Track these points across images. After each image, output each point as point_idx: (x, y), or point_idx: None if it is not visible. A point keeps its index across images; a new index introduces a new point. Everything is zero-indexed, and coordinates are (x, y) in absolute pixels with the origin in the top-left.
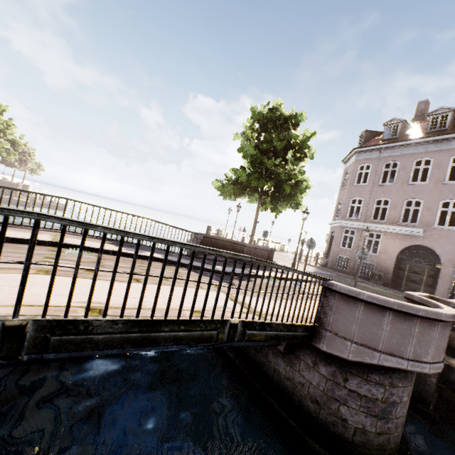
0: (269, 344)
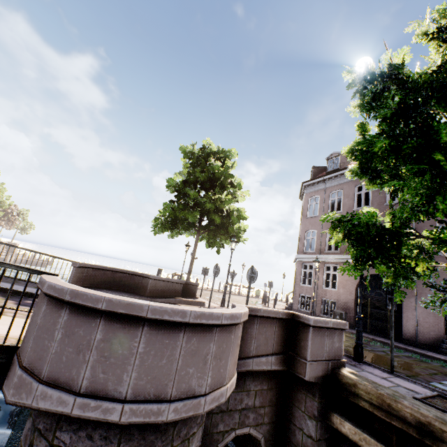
0: None
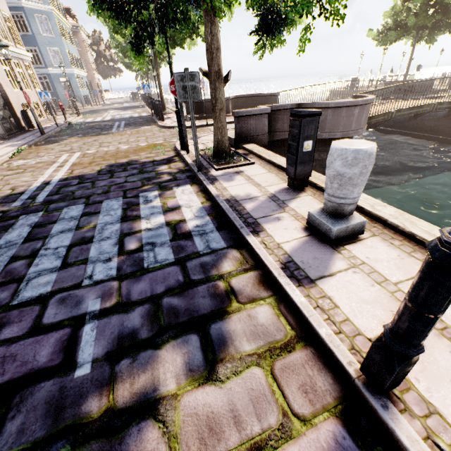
0: None
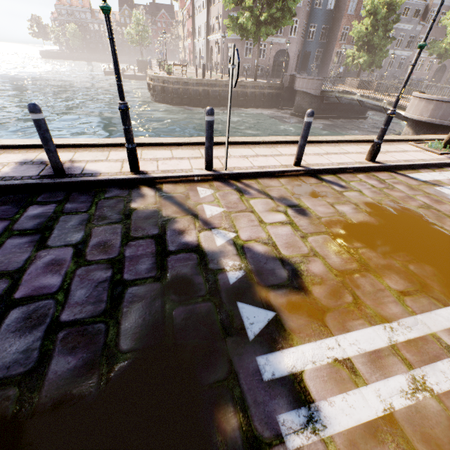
0: None
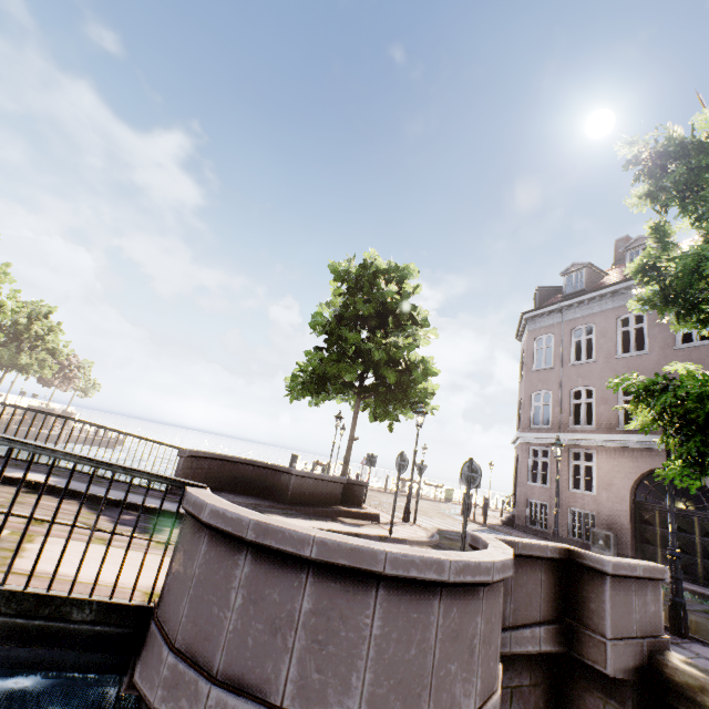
0: (80, 667)
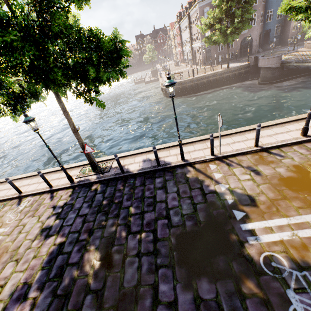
0: None
